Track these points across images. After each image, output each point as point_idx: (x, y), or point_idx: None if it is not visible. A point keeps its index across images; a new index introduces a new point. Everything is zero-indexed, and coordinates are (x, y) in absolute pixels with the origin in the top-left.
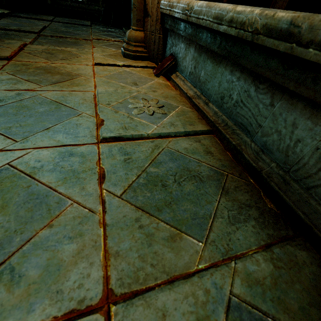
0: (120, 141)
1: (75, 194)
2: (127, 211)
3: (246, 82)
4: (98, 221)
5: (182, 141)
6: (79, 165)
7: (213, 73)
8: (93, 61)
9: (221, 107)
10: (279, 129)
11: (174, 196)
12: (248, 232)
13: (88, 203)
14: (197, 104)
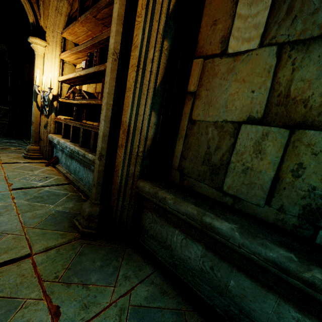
0: (22, 189)
1: (2, 202)
2: (25, 203)
3: (79, 164)
4: (13, 206)
5: (54, 187)
6: (2, 196)
7: (71, 163)
8: (1, 161)
9: (75, 174)
10: (86, 176)
11: (46, 199)
12: (71, 203)
13: (8, 203)
14: (66, 175)
